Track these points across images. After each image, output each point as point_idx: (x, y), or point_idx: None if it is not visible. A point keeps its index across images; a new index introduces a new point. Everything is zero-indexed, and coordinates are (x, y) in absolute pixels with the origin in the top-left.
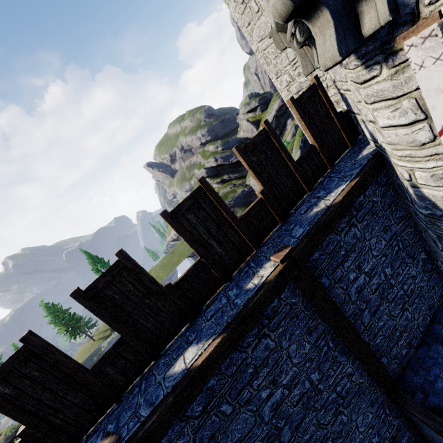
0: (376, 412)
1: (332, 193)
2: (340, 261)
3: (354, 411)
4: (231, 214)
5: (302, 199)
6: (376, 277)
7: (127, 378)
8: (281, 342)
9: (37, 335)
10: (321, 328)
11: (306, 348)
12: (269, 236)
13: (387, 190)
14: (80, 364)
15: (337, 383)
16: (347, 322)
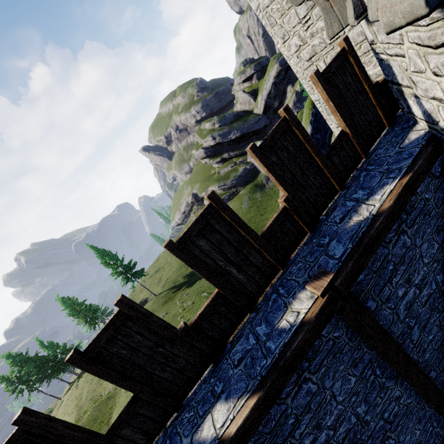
0: (423, 428)
1: (376, 195)
2: (387, 278)
3: (401, 433)
4: (251, 232)
5: (334, 201)
6: (427, 288)
7: (148, 436)
8: (324, 382)
9: (33, 411)
10: (367, 357)
11: (352, 382)
12: (297, 251)
13: (442, 182)
14: (92, 431)
15: (384, 410)
16: (396, 346)
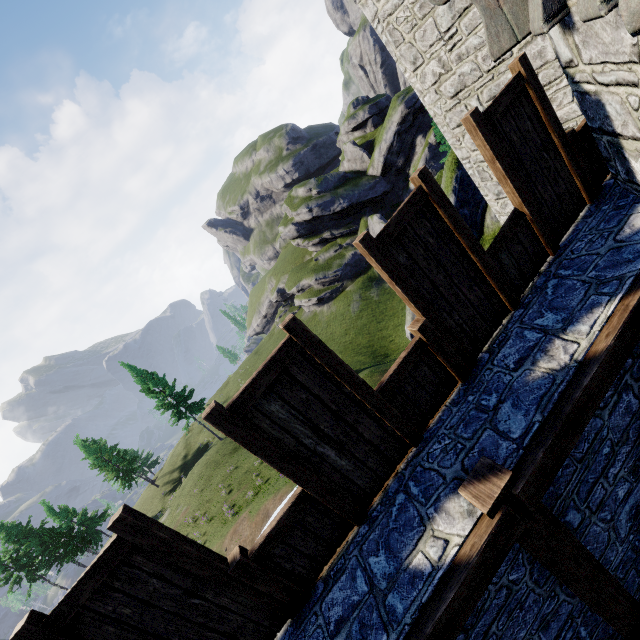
0: None
1: (580, 324)
2: (600, 470)
3: None
4: (361, 385)
5: (501, 327)
6: None
7: None
8: None
9: None
10: (566, 609)
11: None
12: (440, 414)
13: None
14: None
15: None
16: (615, 587)
